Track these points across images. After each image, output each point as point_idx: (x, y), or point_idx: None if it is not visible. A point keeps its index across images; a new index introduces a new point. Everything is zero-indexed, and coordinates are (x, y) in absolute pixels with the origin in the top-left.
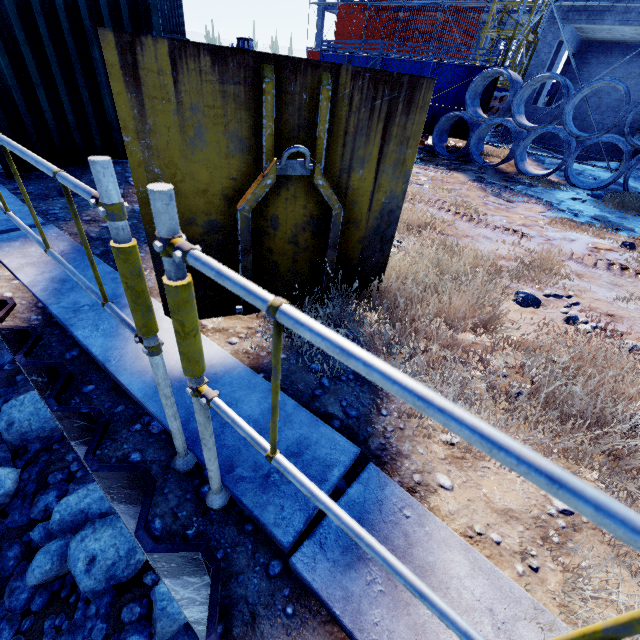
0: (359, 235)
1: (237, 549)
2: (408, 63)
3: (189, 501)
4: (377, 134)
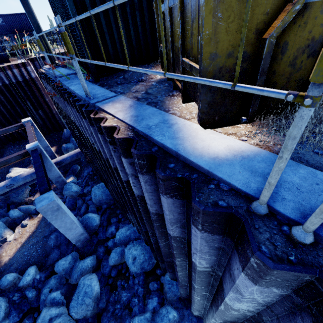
0: None
1: None
2: None
3: (277, 235)
4: None
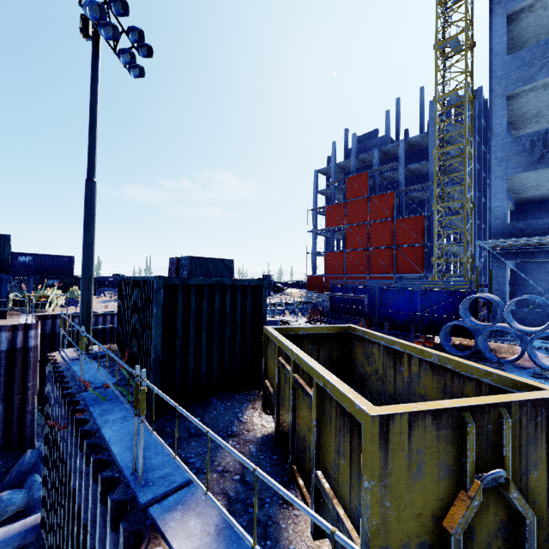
0: (543, 533)
1: None
2: (400, 291)
3: None
4: (542, 440)
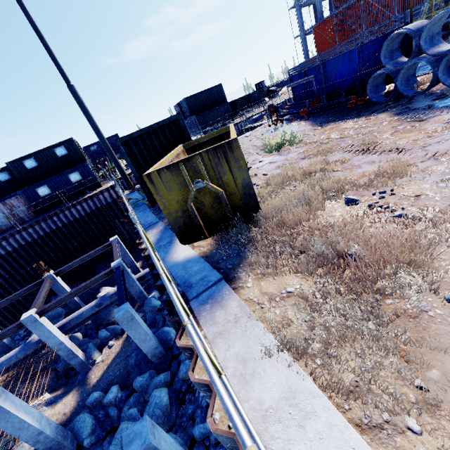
0: (238, 197)
1: None
2: (340, 56)
3: None
4: (224, 163)
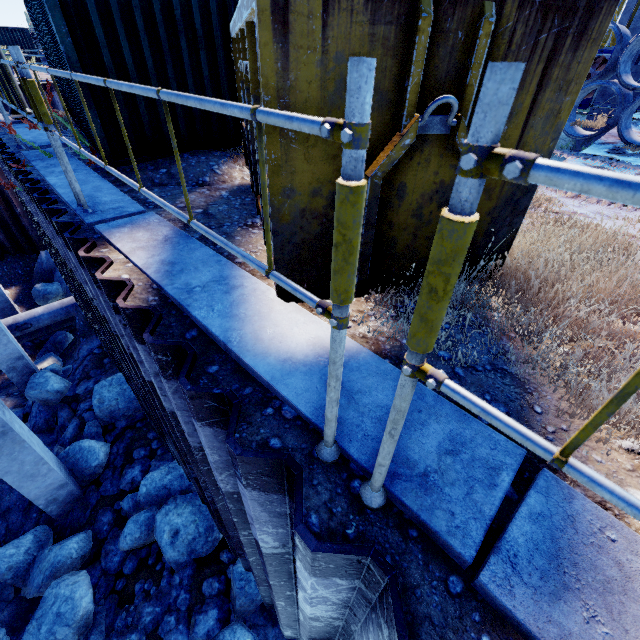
0: (489, 206)
1: (406, 557)
2: None
3: (341, 496)
4: (534, 78)
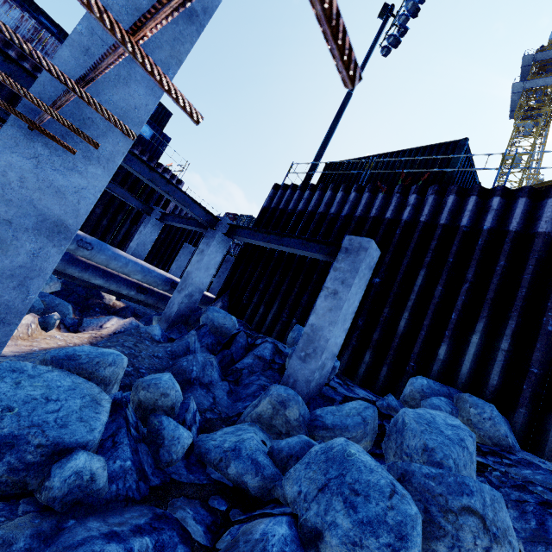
0: None
1: None
2: None
3: None
4: None
